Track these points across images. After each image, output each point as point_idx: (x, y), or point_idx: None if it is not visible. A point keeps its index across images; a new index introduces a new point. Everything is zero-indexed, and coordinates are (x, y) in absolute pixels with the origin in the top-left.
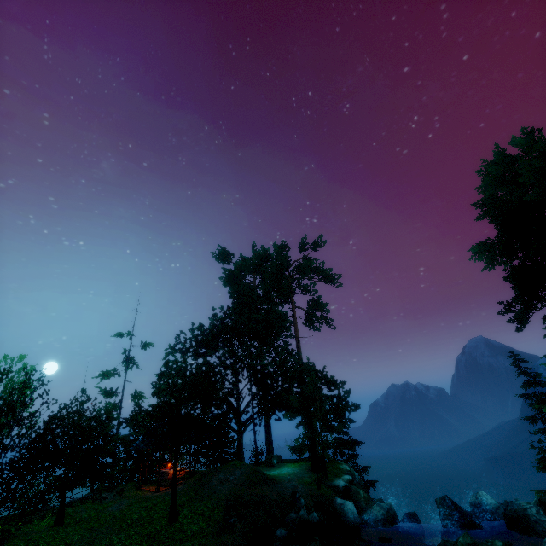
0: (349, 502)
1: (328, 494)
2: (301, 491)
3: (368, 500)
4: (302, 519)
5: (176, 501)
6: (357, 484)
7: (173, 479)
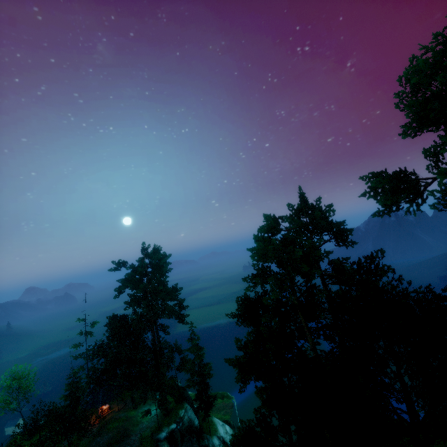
0: None
1: None
2: None
3: None
4: None
5: None
6: (176, 431)
7: None
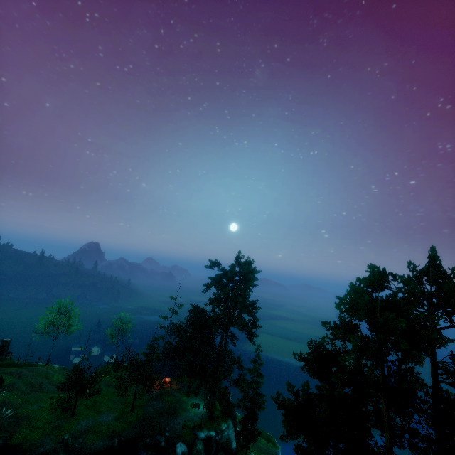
0: (180, 448)
1: (185, 437)
2: (176, 428)
3: (198, 452)
4: (159, 441)
5: (133, 405)
6: (214, 439)
7: (134, 398)
